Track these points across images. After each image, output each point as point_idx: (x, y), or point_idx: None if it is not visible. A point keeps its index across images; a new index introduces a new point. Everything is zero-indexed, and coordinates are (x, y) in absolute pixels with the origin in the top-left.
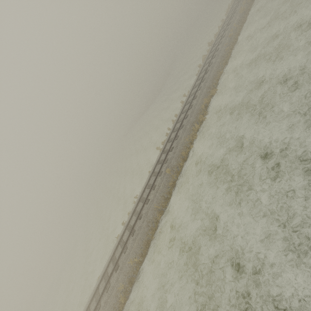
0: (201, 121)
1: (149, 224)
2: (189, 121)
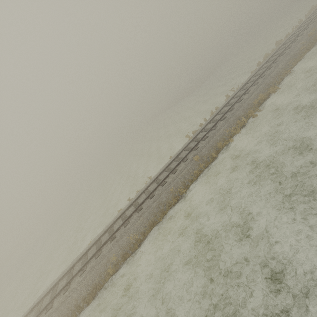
0: (249, 117)
1: (161, 206)
2: (234, 114)
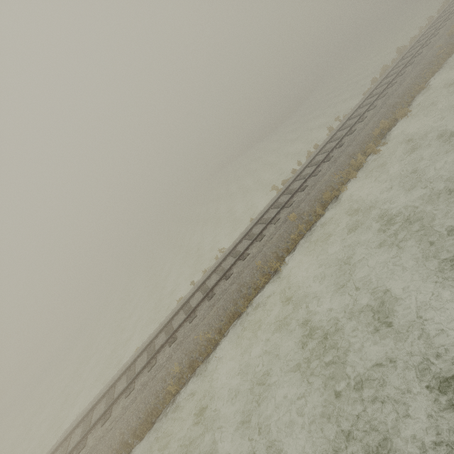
0: (368, 155)
1: (243, 289)
2: (344, 151)
